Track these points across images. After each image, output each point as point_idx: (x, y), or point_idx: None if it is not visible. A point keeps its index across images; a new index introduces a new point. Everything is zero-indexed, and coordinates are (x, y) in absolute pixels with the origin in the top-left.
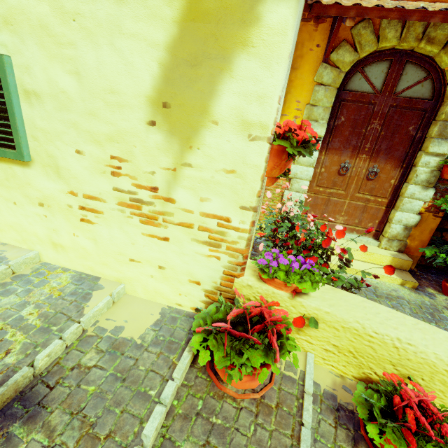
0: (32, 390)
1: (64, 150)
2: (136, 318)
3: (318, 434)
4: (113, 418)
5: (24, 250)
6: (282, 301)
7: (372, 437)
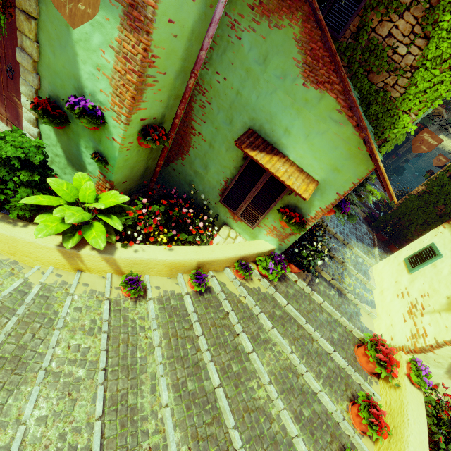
0: (342, 294)
1: (421, 280)
2: (366, 321)
3: (351, 381)
4: (343, 311)
5: (374, 284)
6: (401, 371)
7: (361, 391)
